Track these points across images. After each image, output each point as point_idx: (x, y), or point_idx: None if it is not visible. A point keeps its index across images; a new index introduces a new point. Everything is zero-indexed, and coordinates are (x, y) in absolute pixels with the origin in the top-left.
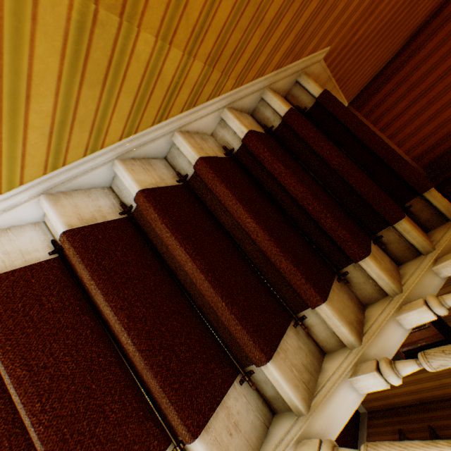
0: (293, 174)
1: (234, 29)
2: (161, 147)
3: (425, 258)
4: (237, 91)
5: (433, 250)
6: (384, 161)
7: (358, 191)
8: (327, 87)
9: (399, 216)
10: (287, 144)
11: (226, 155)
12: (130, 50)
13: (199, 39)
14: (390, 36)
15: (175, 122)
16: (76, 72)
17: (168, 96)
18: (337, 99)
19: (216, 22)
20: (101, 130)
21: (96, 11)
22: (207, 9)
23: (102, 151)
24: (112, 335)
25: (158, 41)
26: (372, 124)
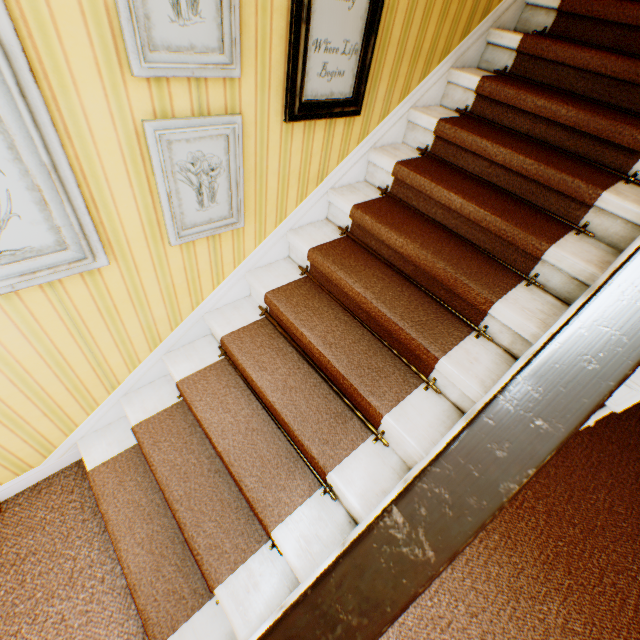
0: None
1: None
2: (515, 14)
3: None
4: None
5: None
6: None
7: None
8: None
9: None
10: None
11: None
12: None
13: None
14: None
15: None
16: None
17: None
18: None
19: None
20: None
21: None
22: None
23: (486, 18)
24: (535, 140)
25: None
26: None
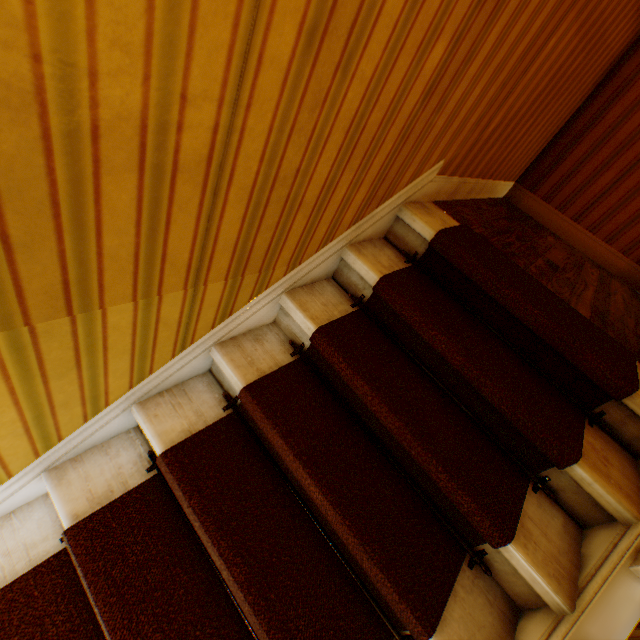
0: (384, 397)
1: (256, 233)
2: (197, 366)
3: (621, 536)
4: (295, 272)
5: (636, 520)
6: (546, 341)
7: (497, 408)
8: (461, 191)
9: (569, 457)
10: (386, 323)
11: (294, 354)
12: (101, 327)
13: (204, 268)
14: (562, 92)
15: (208, 340)
16: (33, 377)
17: (182, 328)
18: (488, 189)
19: (223, 244)
20: (97, 395)
21: (31, 328)
22: (201, 243)
23: (109, 407)
24: None
25: (139, 302)
26: (558, 210)
